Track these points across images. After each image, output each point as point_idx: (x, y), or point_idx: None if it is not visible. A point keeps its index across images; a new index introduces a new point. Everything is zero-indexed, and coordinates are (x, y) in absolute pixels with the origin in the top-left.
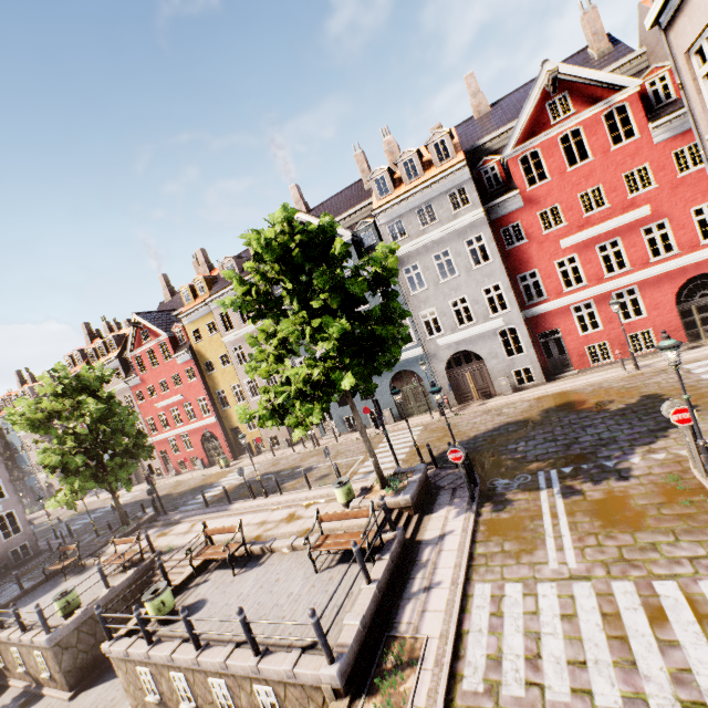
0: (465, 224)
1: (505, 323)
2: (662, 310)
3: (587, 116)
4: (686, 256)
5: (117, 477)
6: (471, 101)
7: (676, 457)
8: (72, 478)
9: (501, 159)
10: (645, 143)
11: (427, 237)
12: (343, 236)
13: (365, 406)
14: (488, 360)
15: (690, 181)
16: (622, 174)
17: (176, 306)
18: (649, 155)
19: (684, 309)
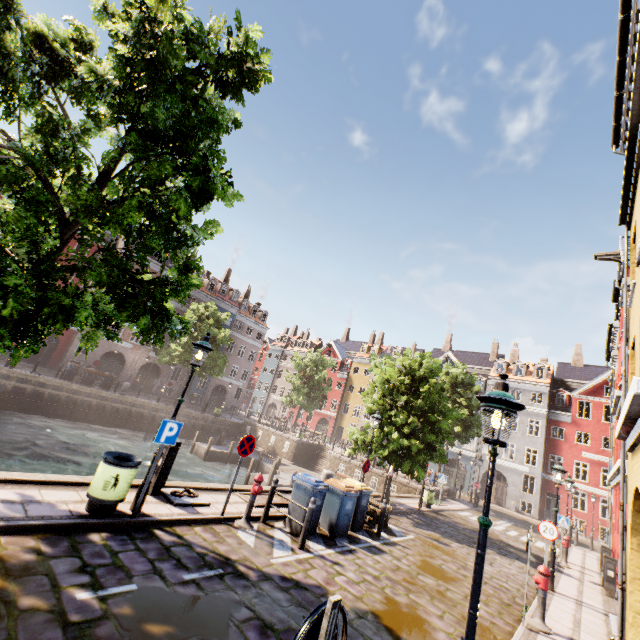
0: (533, 411)
1: (529, 472)
2: None
3: None
4: None
5: (311, 407)
6: (573, 356)
7: None
8: (300, 395)
9: (569, 395)
10: None
11: None
12: None
13: None
14: (510, 485)
15: None
16: None
17: (347, 347)
18: None
19: None
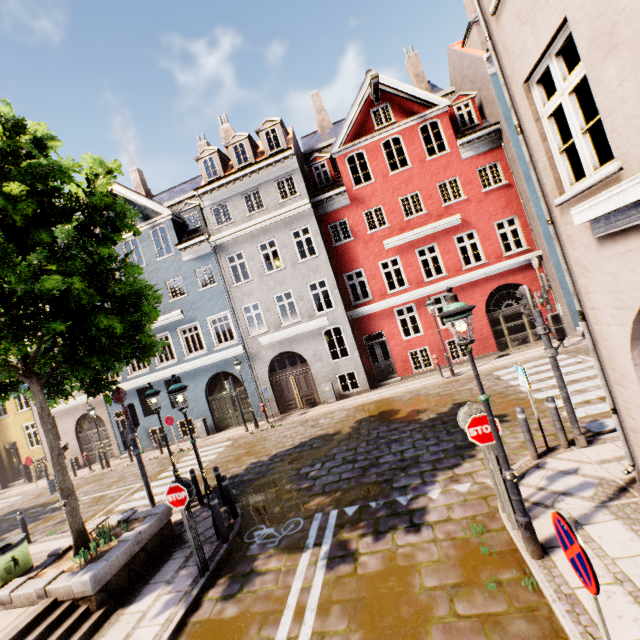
0: (292, 213)
1: (330, 322)
2: (474, 317)
3: (406, 126)
4: (492, 265)
5: None
6: (316, 116)
7: (482, 489)
8: None
9: (330, 157)
10: (455, 157)
11: (253, 223)
12: (163, 214)
13: (169, 415)
14: (312, 362)
15: (493, 197)
16: (436, 183)
17: None
18: (459, 169)
19: (493, 317)
